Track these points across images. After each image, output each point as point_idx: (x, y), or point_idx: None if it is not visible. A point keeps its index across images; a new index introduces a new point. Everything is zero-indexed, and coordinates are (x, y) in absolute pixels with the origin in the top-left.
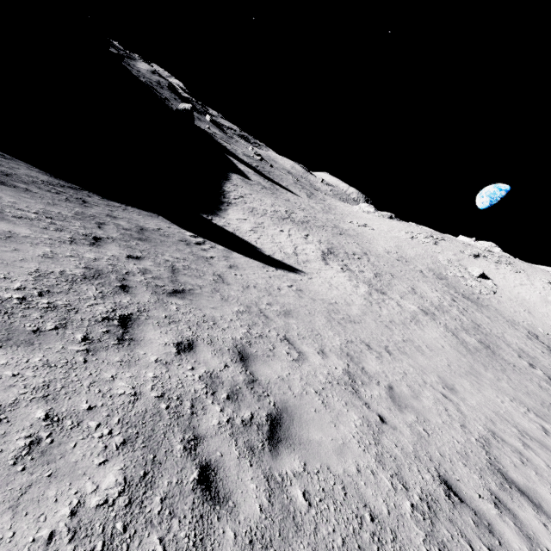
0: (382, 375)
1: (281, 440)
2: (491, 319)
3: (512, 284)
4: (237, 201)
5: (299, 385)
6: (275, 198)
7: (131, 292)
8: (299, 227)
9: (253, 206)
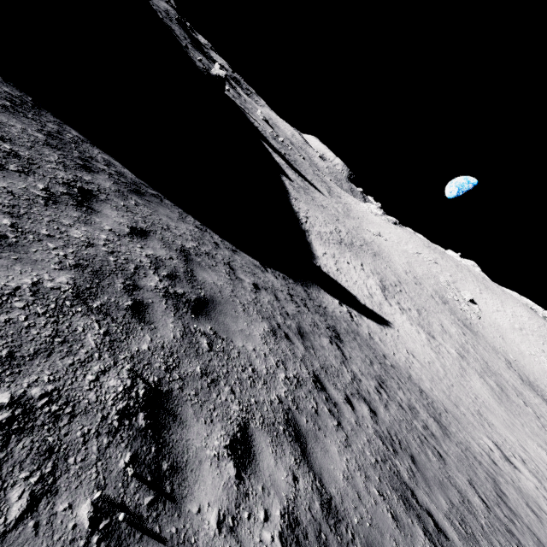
0: (505, 446)
1: (546, 514)
2: (487, 352)
3: (491, 310)
4: (308, 225)
5: (512, 473)
6: (319, 209)
7: (445, 426)
8: (353, 254)
9: (318, 229)
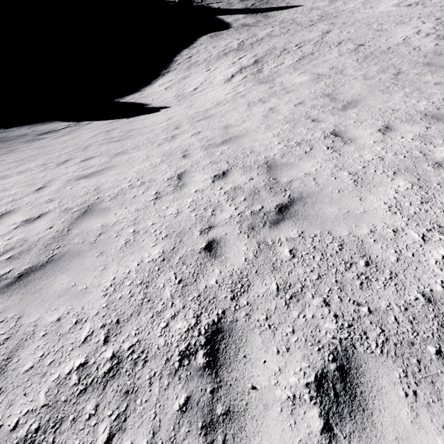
0: None
1: None
2: None
3: None
4: (179, 65)
5: None
6: (242, 33)
7: None
8: (239, 53)
9: (197, 60)
